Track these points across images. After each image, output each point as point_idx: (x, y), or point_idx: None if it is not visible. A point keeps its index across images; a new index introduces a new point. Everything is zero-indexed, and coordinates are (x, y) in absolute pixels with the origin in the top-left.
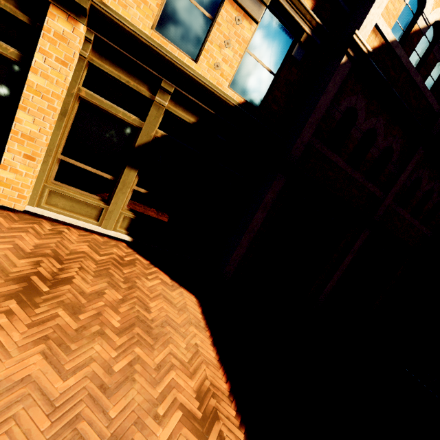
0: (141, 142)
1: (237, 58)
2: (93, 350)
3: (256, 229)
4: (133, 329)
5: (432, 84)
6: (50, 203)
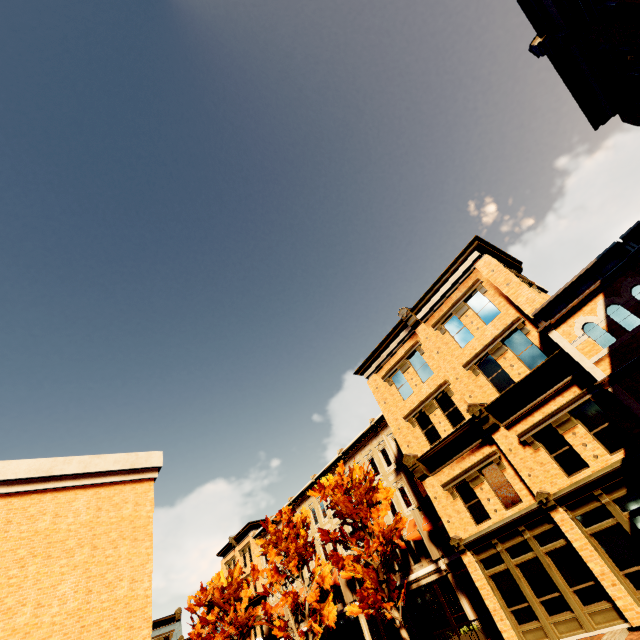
0: (628, 529)
1: (593, 442)
2: None
3: None
4: None
5: None
6: None
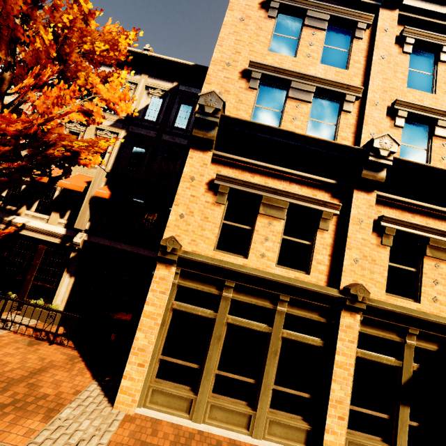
0: (404, 379)
1: None
2: None
3: None
4: None
5: None
6: None
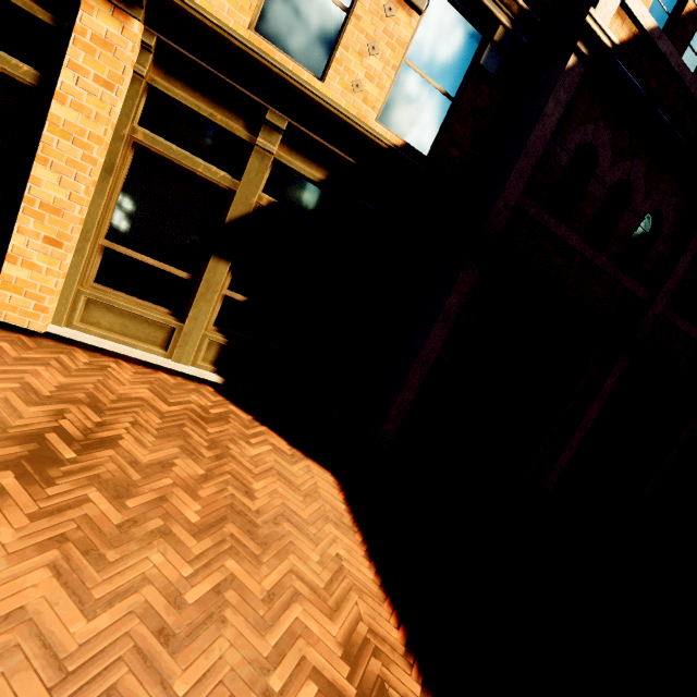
0: (235, 215)
1: (389, 71)
2: (149, 562)
3: (432, 357)
4: (222, 527)
5: None
6: (88, 320)
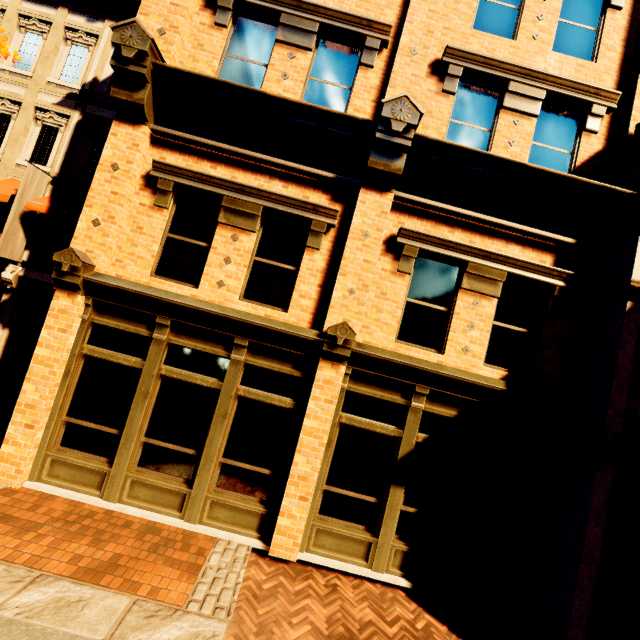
0: (403, 453)
1: (485, 334)
2: None
3: (595, 554)
4: None
5: None
6: (317, 543)
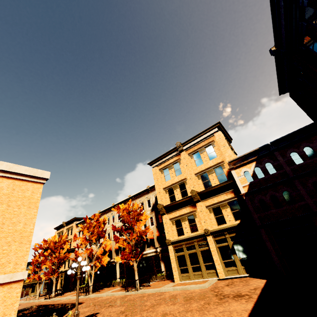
0: (231, 247)
1: (231, 215)
2: (236, 287)
3: (271, 249)
4: (244, 285)
5: (273, 169)
6: (228, 274)
